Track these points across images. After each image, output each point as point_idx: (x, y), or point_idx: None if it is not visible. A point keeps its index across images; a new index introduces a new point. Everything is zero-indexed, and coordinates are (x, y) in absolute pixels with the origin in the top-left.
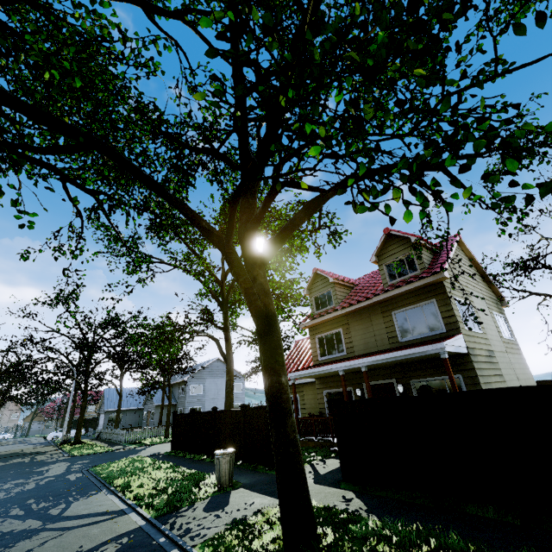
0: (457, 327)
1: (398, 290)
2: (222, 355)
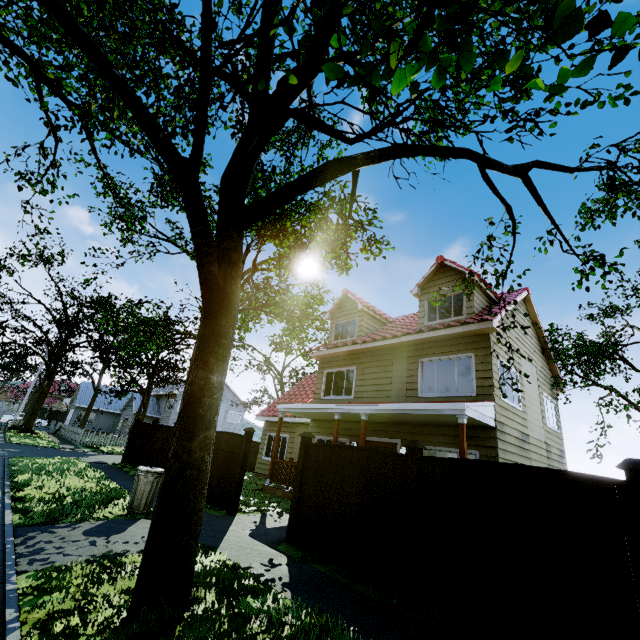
0: (491, 392)
1: (433, 332)
2: None
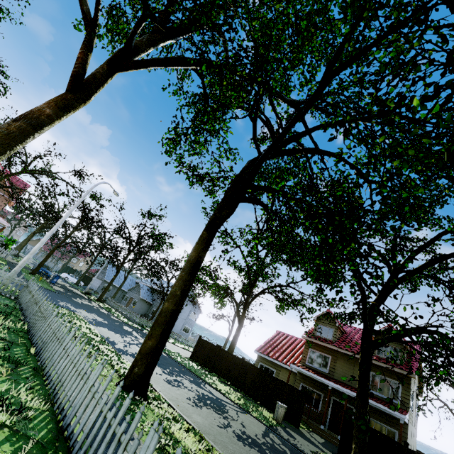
0: (408, 406)
1: (382, 364)
2: (238, 317)
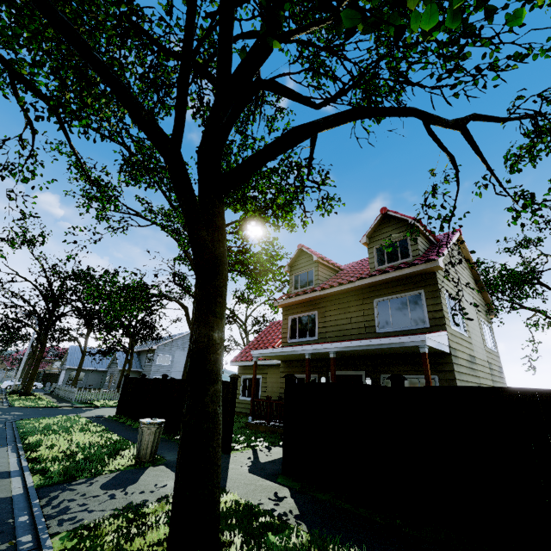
0: (443, 323)
1: (384, 275)
2: (189, 324)
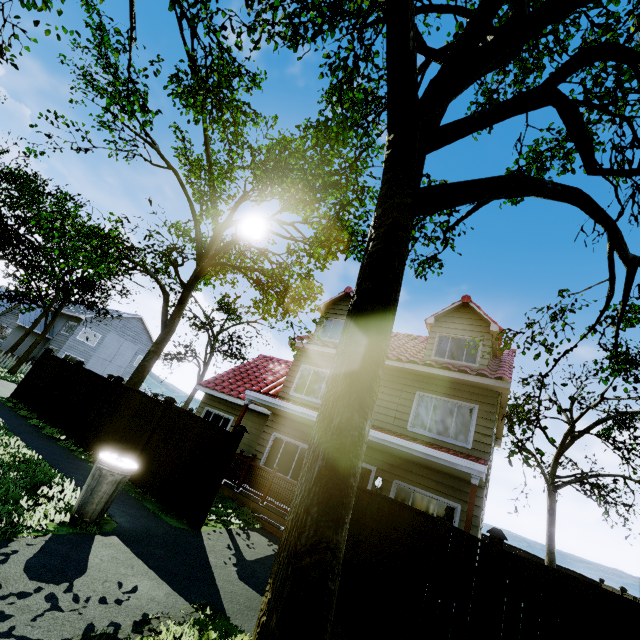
0: (487, 451)
1: (443, 371)
2: (164, 317)
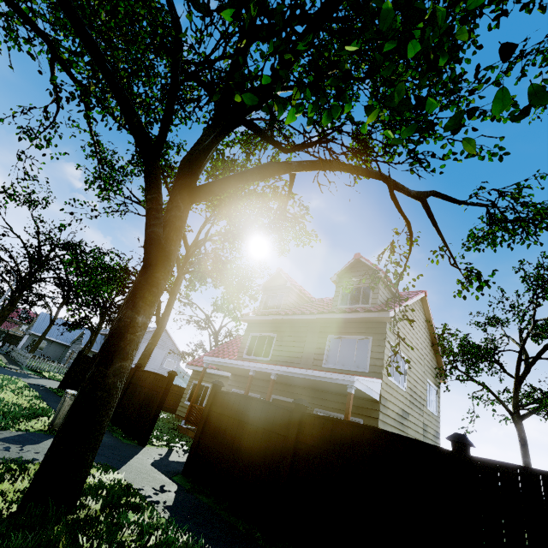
0: (380, 371)
1: (342, 314)
2: (157, 317)
